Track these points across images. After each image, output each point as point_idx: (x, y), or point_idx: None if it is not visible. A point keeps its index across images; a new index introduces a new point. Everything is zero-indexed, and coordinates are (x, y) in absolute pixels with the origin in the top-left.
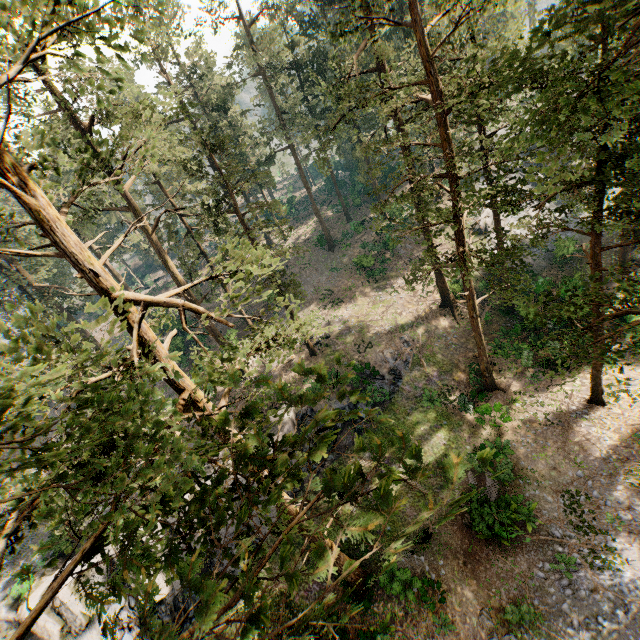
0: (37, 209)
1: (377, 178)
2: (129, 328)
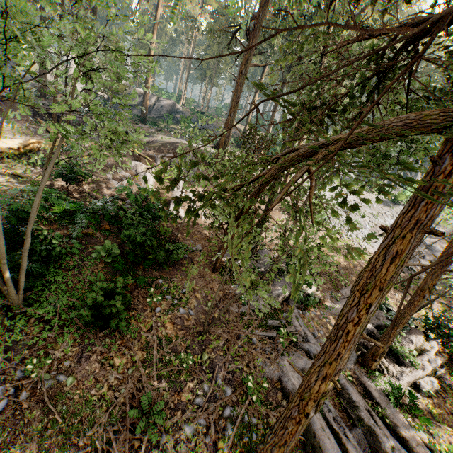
0: None
1: None
2: None
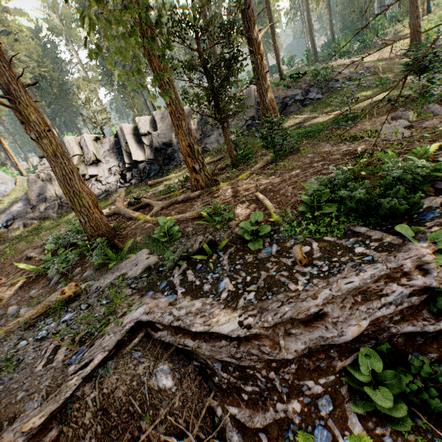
0: None
1: None
2: None
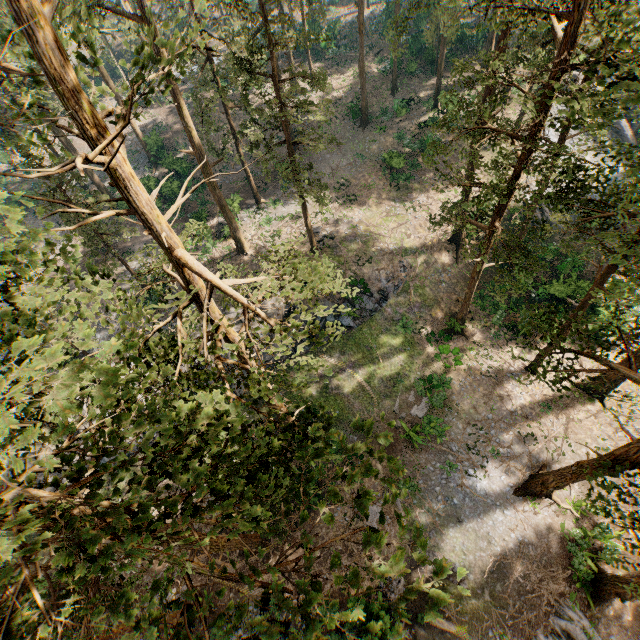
0: (117, 165)
1: (447, 42)
2: (185, 277)
